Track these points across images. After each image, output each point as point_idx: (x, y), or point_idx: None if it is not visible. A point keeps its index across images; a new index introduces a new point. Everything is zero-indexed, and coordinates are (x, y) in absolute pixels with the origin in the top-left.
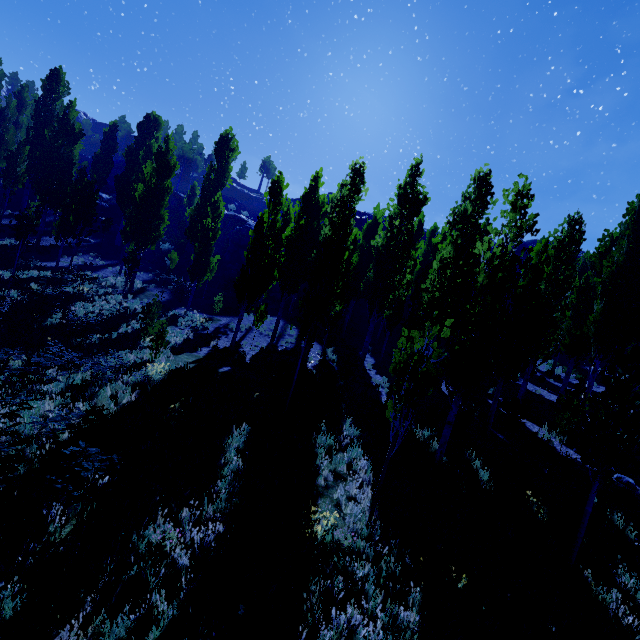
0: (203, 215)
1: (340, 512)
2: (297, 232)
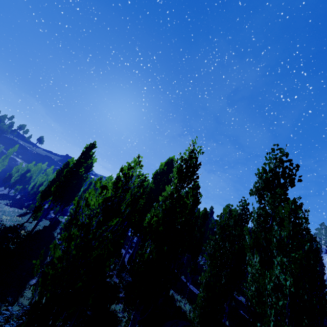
0: (1, 161)
1: (4, 201)
2: (25, 171)
